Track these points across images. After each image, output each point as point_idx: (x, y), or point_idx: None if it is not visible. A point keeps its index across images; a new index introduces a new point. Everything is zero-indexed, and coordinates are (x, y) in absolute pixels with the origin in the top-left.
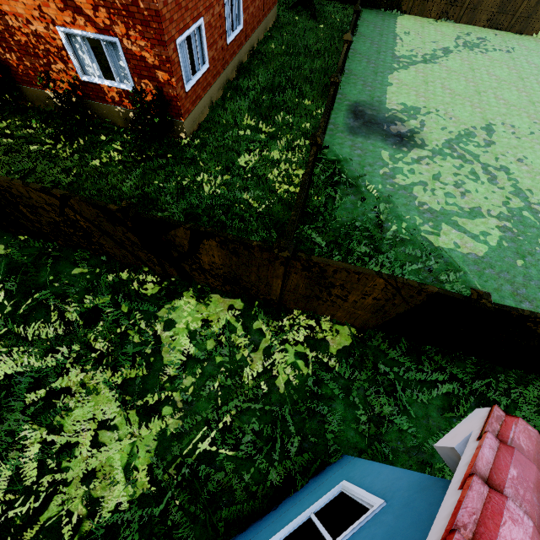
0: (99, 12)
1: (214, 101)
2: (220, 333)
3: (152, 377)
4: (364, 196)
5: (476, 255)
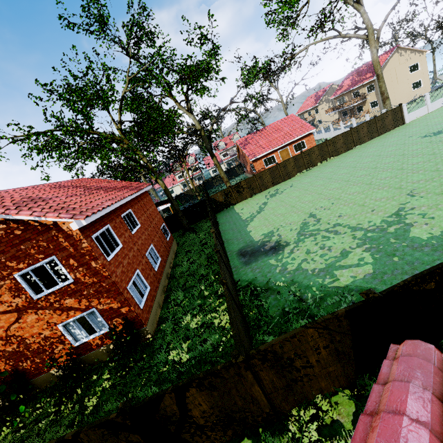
0: (82, 302)
1: (161, 303)
2: None
3: None
4: (278, 290)
5: (369, 273)
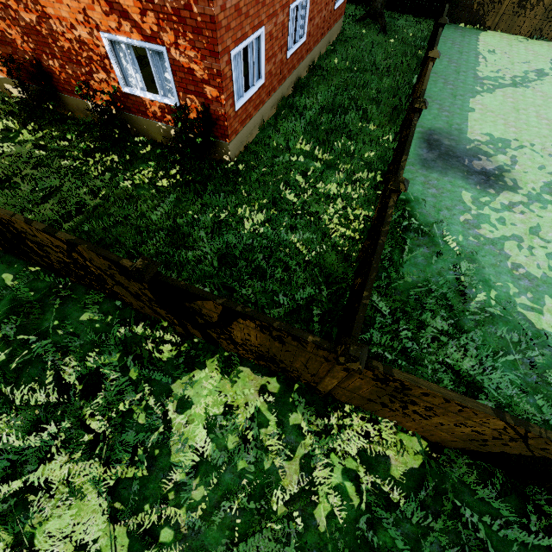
0: (146, 16)
1: (266, 120)
2: (246, 425)
3: (153, 479)
4: (439, 249)
5: None
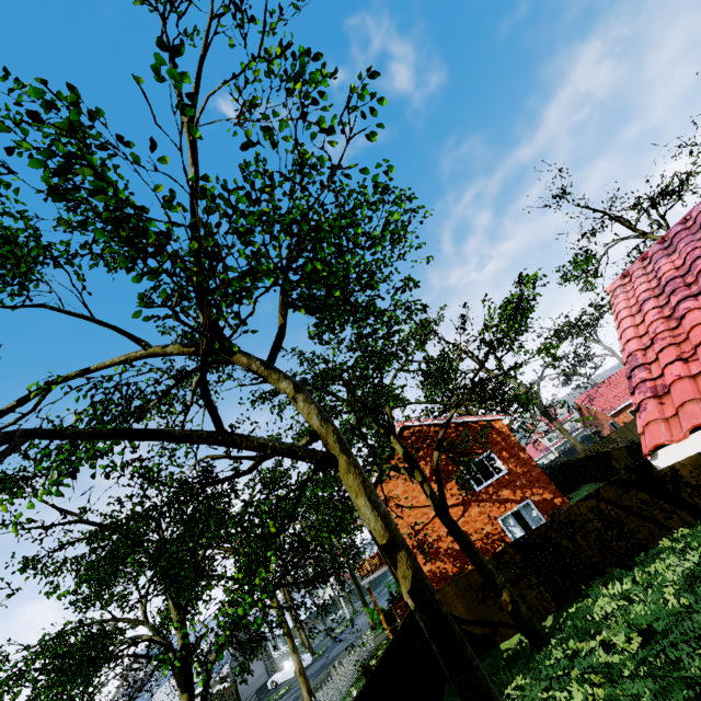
0: (516, 493)
1: None
2: None
3: None
4: None
5: None
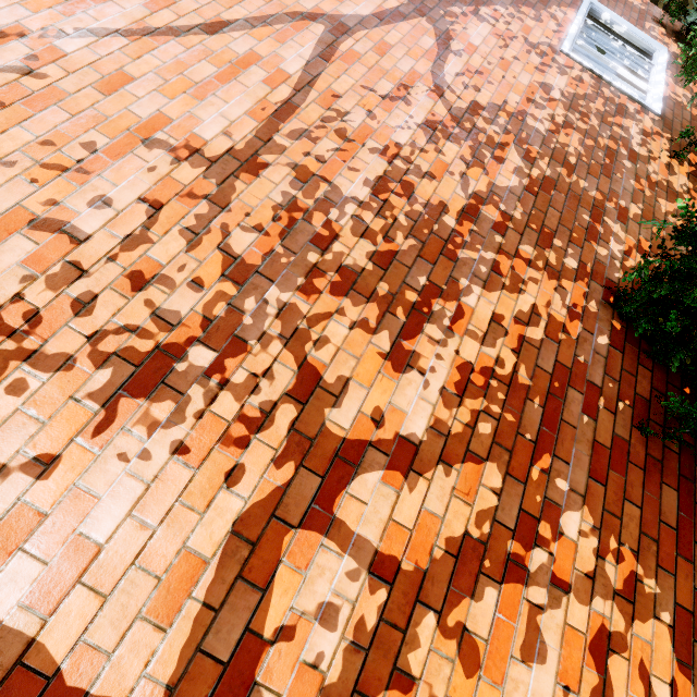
0: None
1: None
2: None
3: None
4: None
5: None
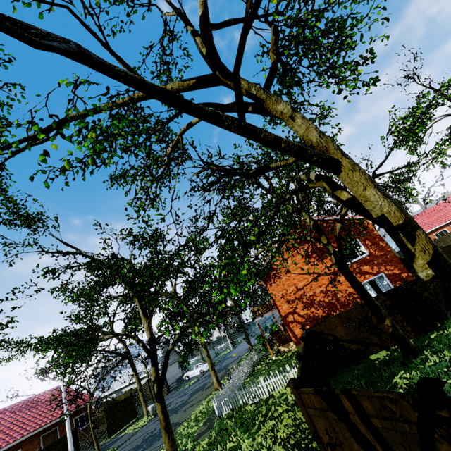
0: (373, 268)
1: None
2: None
3: None
4: None
5: None
